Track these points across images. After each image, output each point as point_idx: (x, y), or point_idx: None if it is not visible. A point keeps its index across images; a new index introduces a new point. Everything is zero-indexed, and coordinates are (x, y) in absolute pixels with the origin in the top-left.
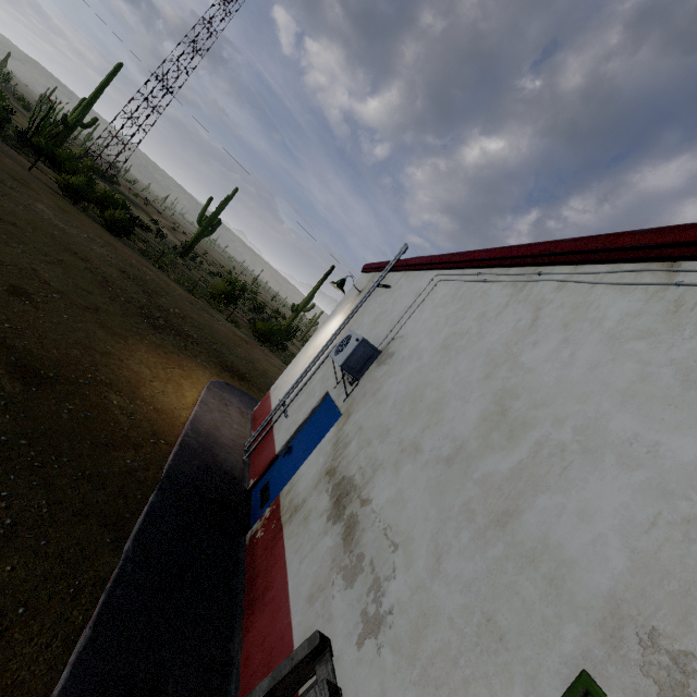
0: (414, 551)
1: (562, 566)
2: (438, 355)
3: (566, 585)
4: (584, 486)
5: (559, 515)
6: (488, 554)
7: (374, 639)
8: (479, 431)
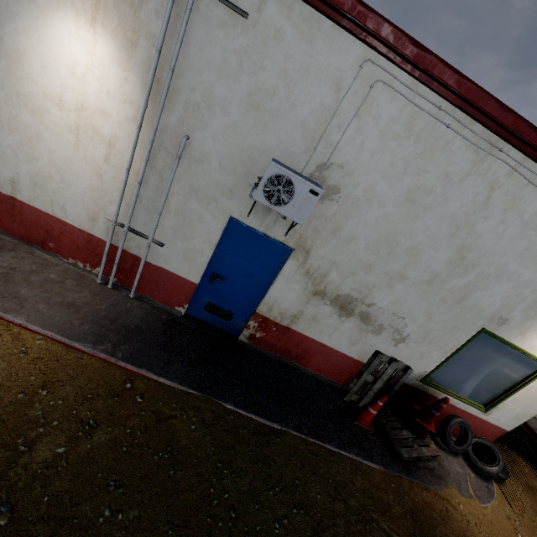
0: (416, 317)
1: (481, 310)
2: (404, 207)
3: (481, 313)
4: (493, 288)
5: (482, 297)
6: (453, 312)
7: (403, 343)
8: (448, 268)
